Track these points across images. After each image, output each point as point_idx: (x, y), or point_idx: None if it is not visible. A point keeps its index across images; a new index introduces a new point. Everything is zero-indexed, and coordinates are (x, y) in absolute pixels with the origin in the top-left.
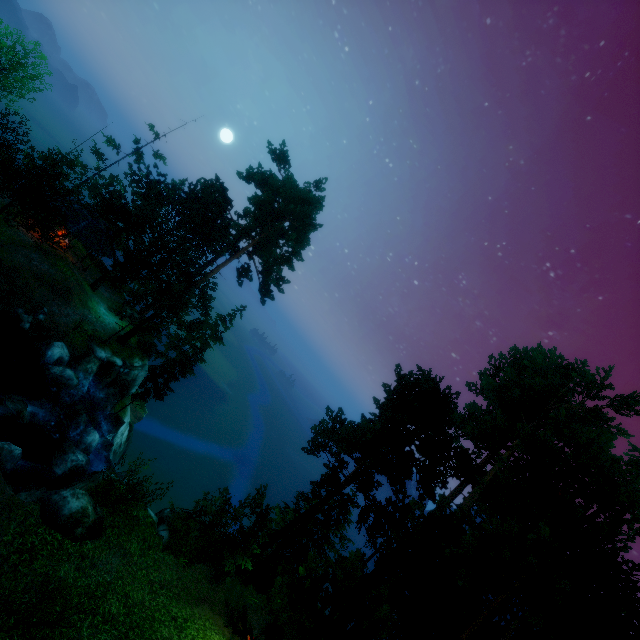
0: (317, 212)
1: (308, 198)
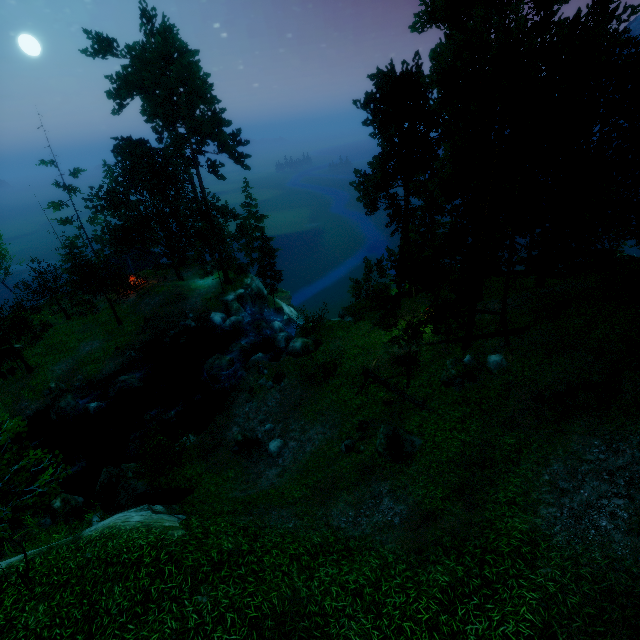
0: (179, 40)
1: (162, 53)
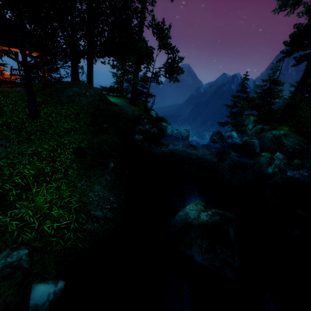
0: None
1: None
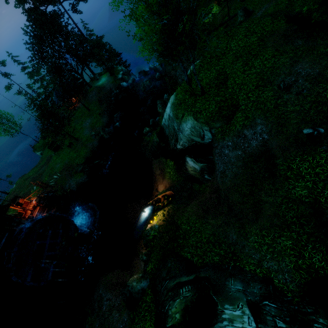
0: None
1: None
